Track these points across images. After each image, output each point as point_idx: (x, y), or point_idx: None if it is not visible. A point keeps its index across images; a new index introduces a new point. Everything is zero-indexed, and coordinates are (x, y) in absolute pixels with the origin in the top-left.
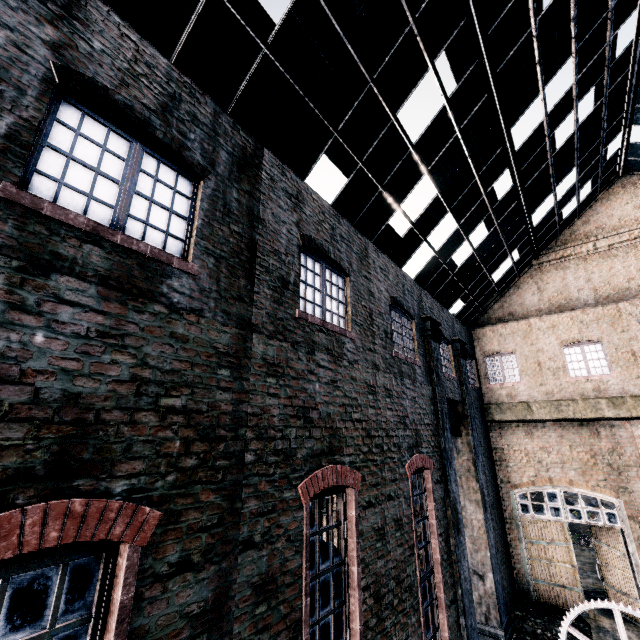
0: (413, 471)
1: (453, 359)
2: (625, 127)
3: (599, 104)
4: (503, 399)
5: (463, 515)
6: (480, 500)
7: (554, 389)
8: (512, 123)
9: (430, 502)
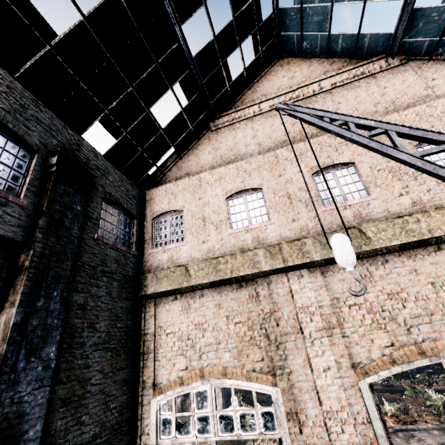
0: None
1: (33, 174)
2: None
3: None
4: (163, 265)
5: None
6: None
7: (215, 245)
8: None
9: None
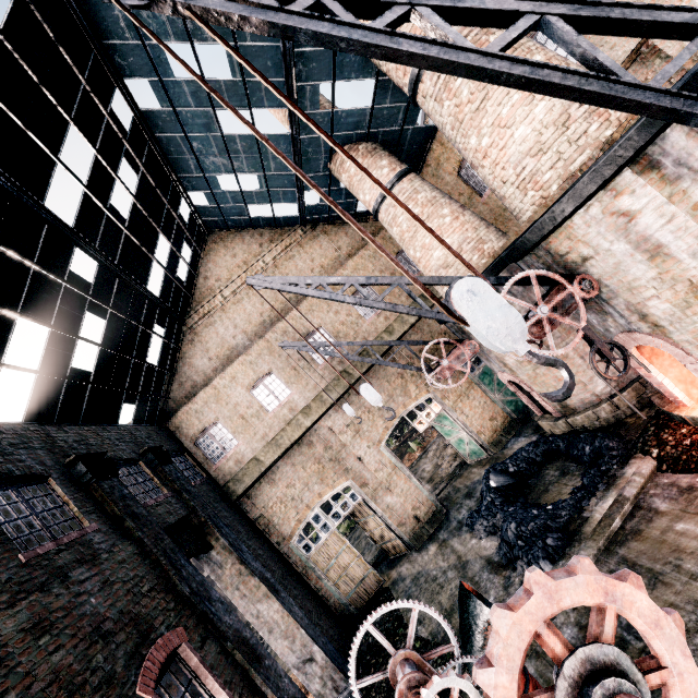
0: (155, 681)
1: (154, 475)
2: (183, 193)
3: (142, 174)
4: (235, 469)
5: (263, 622)
6: (267, 590)
7: (266, 430)
8: (41, 196)
9: (207, 679)
